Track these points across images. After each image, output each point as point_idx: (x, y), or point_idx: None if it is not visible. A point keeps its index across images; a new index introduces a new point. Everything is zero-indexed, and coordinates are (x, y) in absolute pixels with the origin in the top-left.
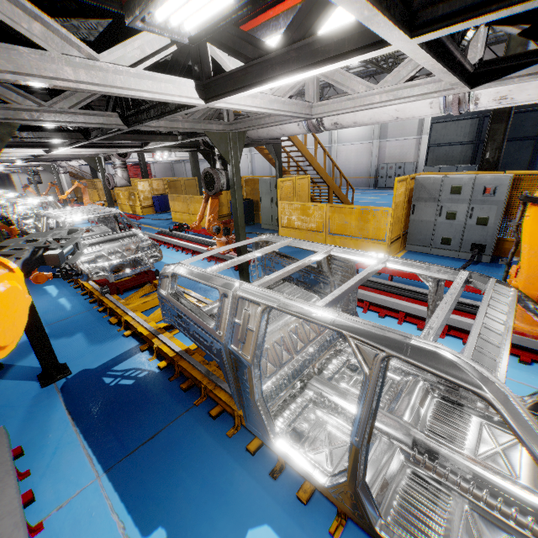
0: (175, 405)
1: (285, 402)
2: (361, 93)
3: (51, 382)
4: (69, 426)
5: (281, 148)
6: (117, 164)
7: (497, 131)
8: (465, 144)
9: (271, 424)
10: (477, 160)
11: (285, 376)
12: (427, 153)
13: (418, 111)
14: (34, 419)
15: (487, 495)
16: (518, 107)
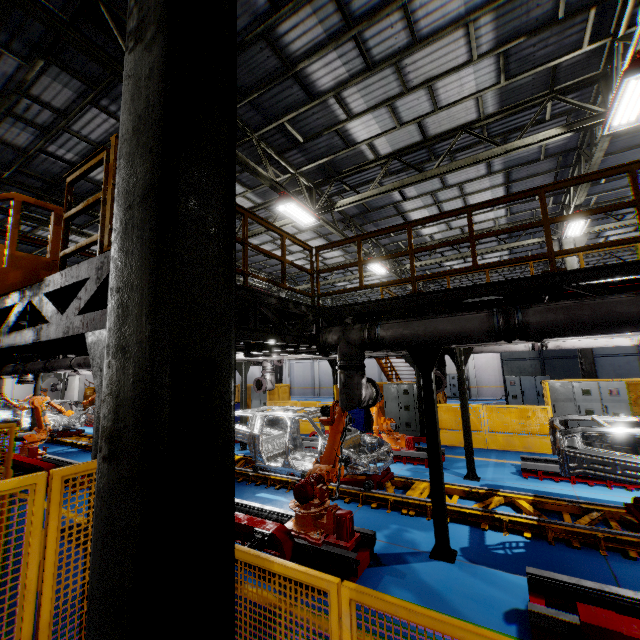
0: (590, 558)
1: None
2: None
3: (455, 558)
4: None
5: None
6: (269, 369)
7: (586, 352)
8: (532, 359)
9: None
10: (547, 372)
11: None
12: (502, 366)
13: (620, 342)
14: (495, 582)
15: None
16: None
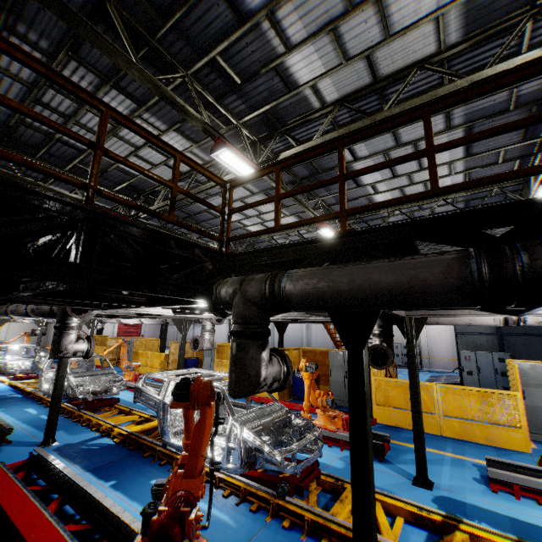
0: None
1: None
2: None
3: None
4: None
5: None
6: (208, 327)
7: None
8: (488, 334)
9: None
10: (505, 349)
11: None
12: (456, 339)
13: None
14: None
15: None
16: None
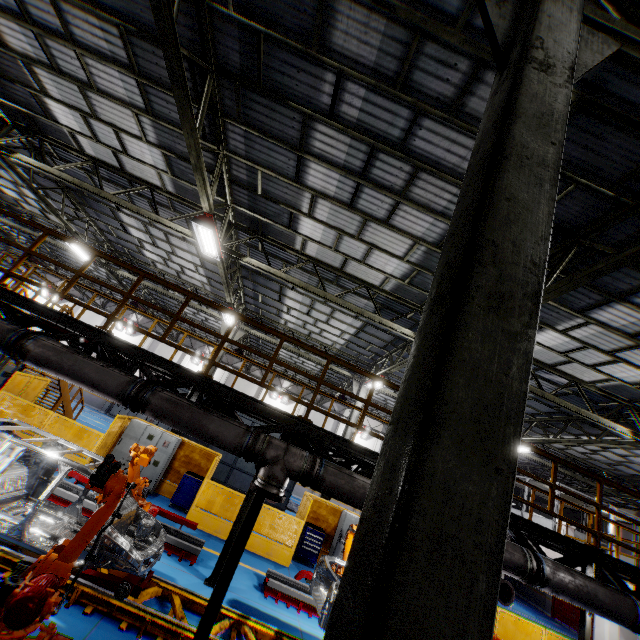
0: None
1: None
2: None
3: None
4: None
5: None
6: None
7: None
8: None
9: None
10: None
11: None
12: None
13: None
14: None
15: None
16: None
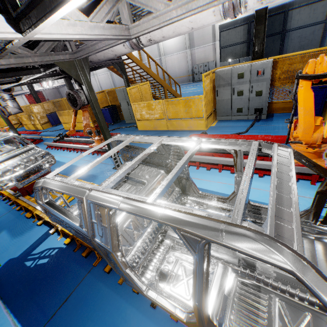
0: (80, 270)
1: (152, 253)
2: (162, 11)
3: None
4: (2, 309)
5: (124, 65)
6: (6, 97)
7: (260, 31)
8: (242, 43)
9: (140, 282)
10: (250, 53)
11: (148, 236)
12: (220, 53)
13: (205, 20)
14: None
15: (289, 289)
16: (269, 12)
